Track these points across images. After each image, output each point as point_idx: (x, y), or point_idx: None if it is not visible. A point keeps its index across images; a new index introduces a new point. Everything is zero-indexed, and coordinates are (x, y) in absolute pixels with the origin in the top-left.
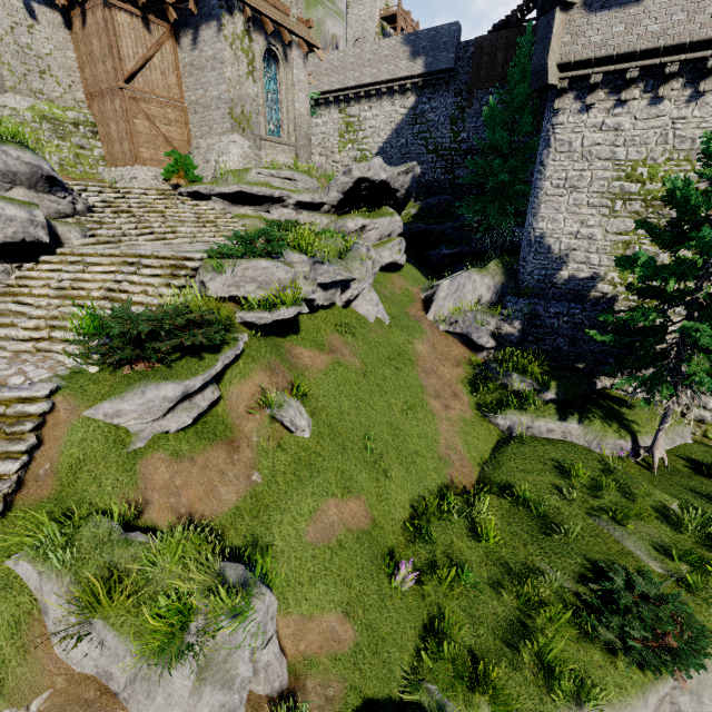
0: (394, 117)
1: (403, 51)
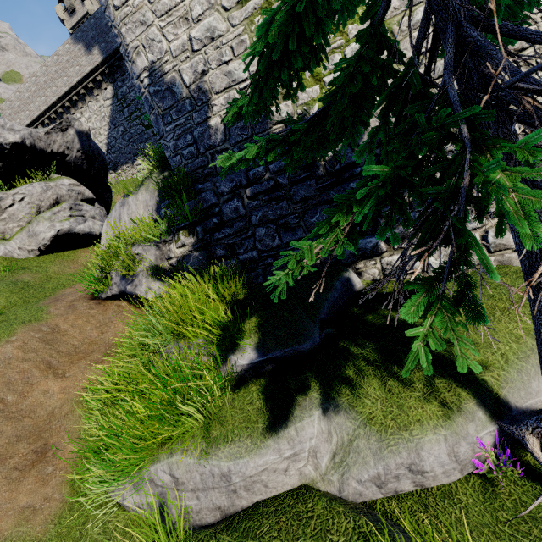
0: (104, 111)
1: (78, 50)
